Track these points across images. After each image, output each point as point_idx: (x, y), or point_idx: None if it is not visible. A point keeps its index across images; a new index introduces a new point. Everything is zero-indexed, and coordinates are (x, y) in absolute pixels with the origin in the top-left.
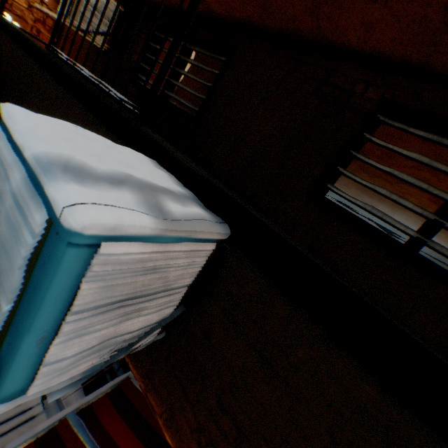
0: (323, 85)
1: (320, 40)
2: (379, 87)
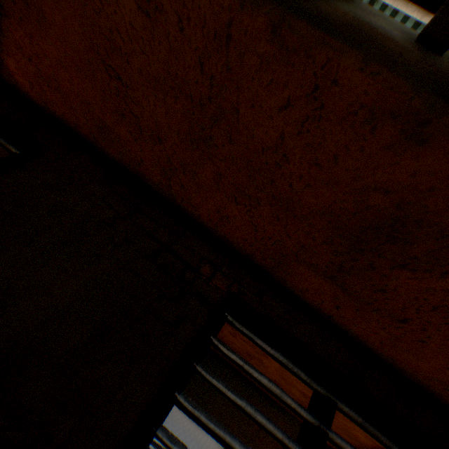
0: (165, 250)
1: (168, 197)
2: (226, 276)
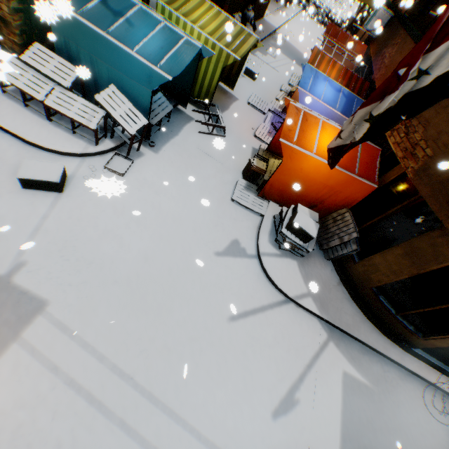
0: None
1: None
2: None
